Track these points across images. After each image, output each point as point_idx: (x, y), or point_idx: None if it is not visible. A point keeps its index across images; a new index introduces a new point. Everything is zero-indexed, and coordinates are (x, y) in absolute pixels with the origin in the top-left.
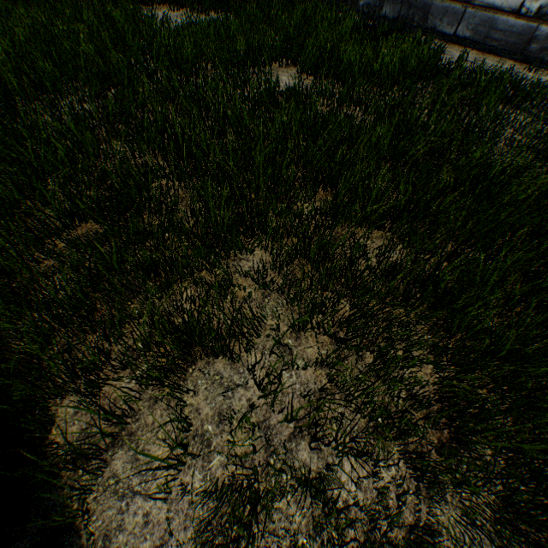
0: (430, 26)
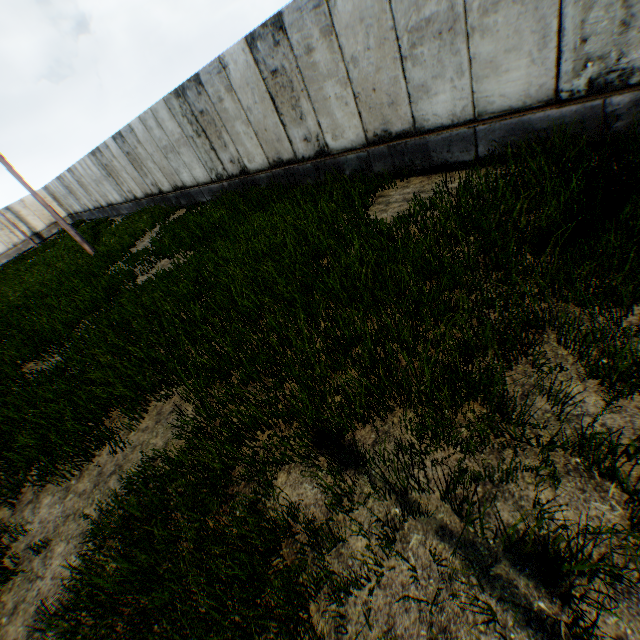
0: (122, 213)
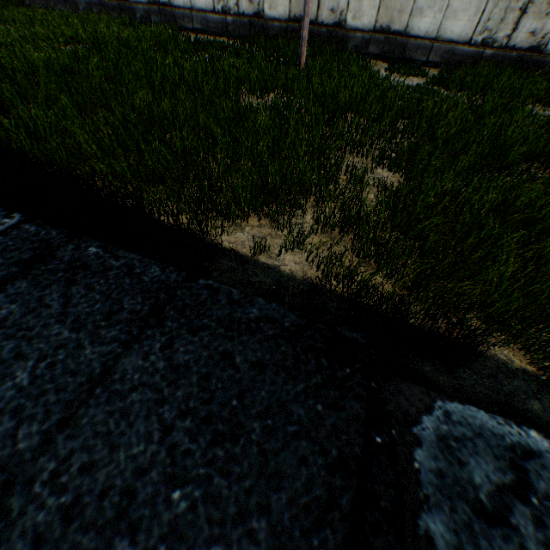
0: (180, 25)
